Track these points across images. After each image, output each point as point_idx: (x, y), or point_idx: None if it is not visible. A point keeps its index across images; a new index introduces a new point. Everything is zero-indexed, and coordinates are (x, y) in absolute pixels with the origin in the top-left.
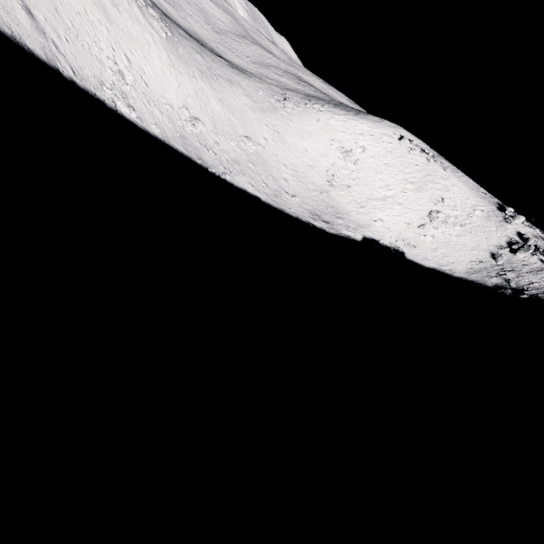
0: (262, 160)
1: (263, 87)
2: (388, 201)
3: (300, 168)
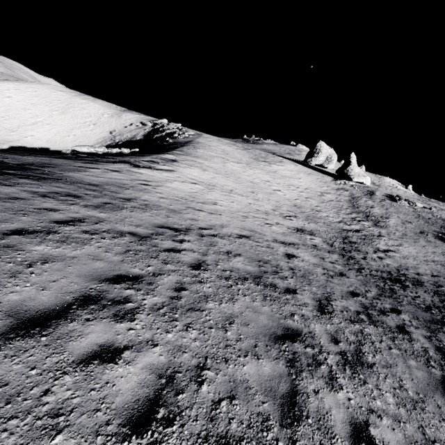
0: None
1: None
2: (39, 124)
3: None
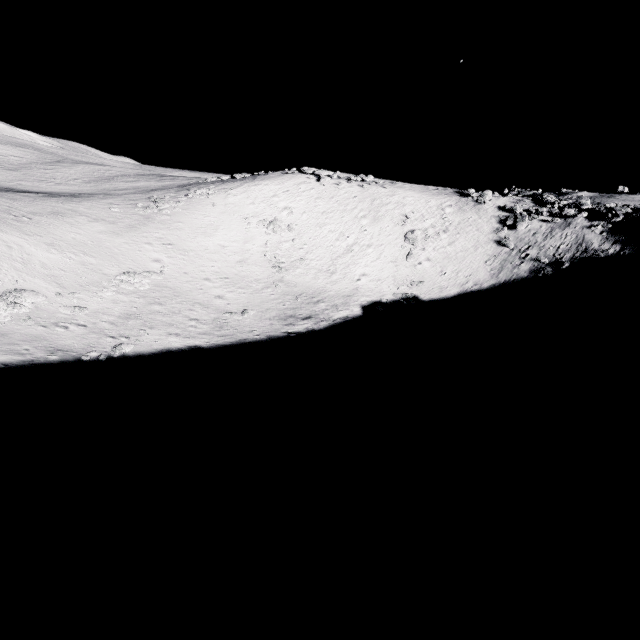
0: (169, 290)
1: (116, 201)
2: (355, 249)
3: (229, 271)
